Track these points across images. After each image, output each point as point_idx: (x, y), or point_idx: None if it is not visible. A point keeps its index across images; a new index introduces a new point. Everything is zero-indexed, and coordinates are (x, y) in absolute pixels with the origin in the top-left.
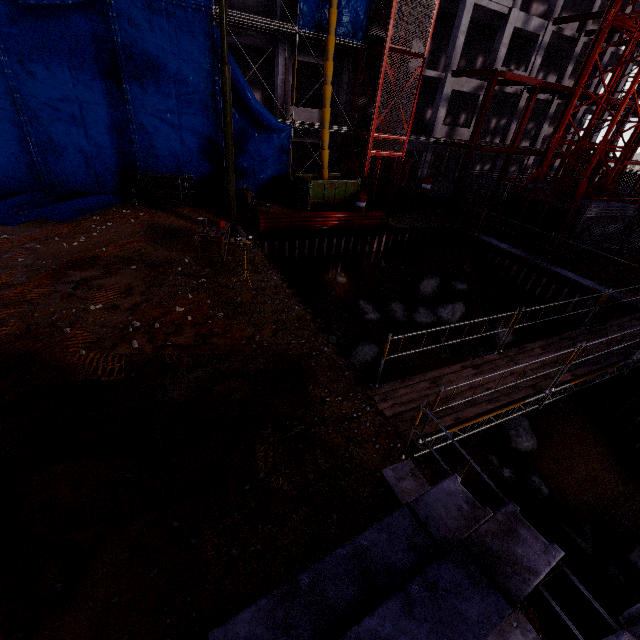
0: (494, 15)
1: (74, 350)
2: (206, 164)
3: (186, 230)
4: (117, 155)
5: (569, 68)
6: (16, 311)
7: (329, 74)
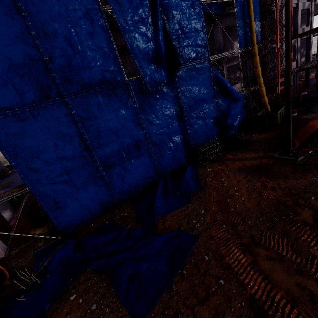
0: None
1: None
2: (215, 130)
3: (263, 165)
4: (183, 144)
5: None
6: None
7: (258, 62)
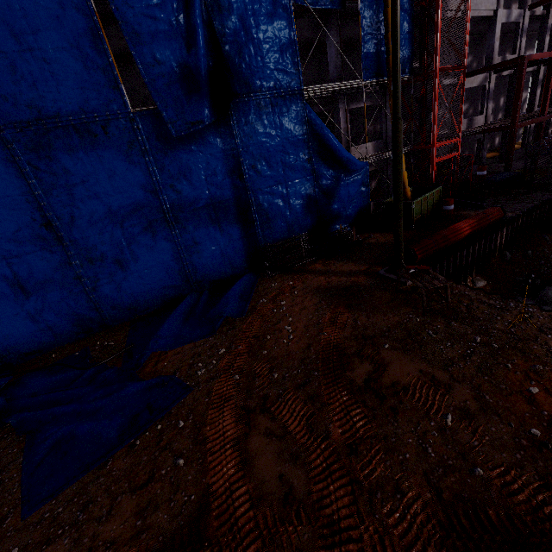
0: (478, 21)
1: (549, 510)
2: (308, 219)
3: (355, 285)
4: (243, 237)
5: (546, 39)
6: (380, 458)
7: None
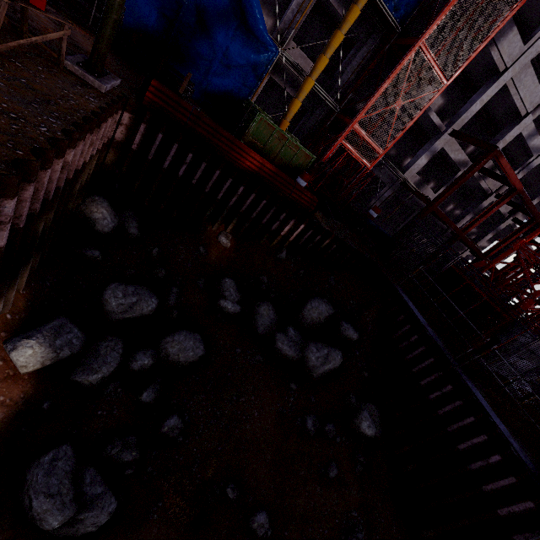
0: (510, 111)
1: None
2: (155, 14)
3: None
4: None
5: (535, 201)
6: None
7: (349, 21)
